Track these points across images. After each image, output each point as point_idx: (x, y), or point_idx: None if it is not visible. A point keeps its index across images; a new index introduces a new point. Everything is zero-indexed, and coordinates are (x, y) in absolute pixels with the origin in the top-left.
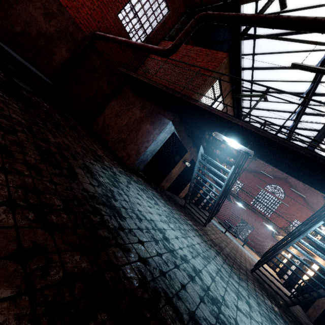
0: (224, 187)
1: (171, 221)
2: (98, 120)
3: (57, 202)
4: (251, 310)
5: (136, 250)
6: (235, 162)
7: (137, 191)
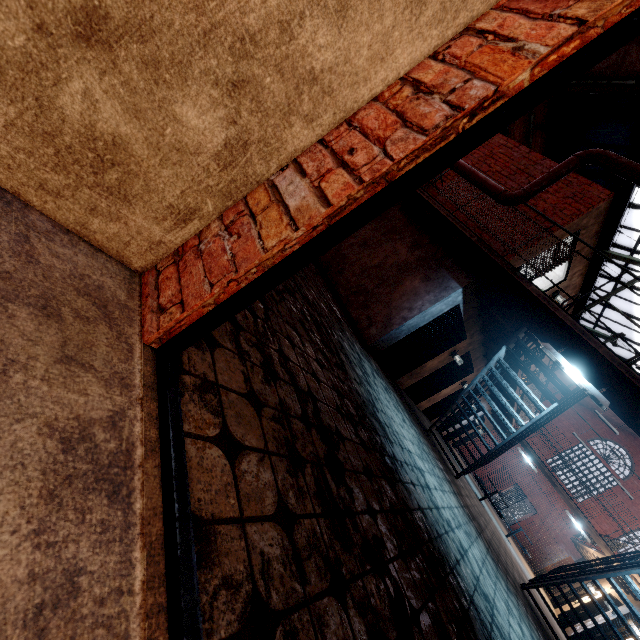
0: (523, 429)
1: (424, 457)
2: None
3: (353, 411)
4: (524, 638)
5: (413, 494)
6: (563, 399)
7: (384, 392)
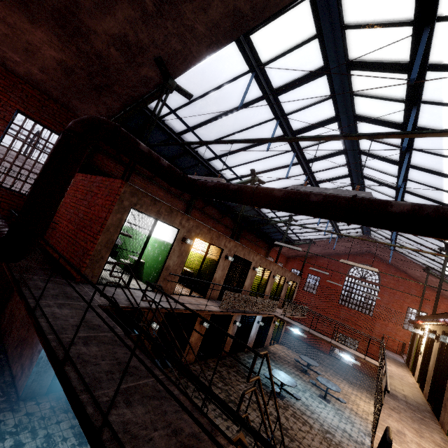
0: None
1: None
2: (6, 309)
3: None
4: None
5: None
6: None
7: None
